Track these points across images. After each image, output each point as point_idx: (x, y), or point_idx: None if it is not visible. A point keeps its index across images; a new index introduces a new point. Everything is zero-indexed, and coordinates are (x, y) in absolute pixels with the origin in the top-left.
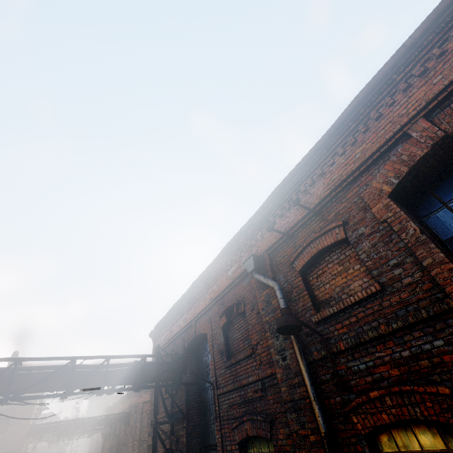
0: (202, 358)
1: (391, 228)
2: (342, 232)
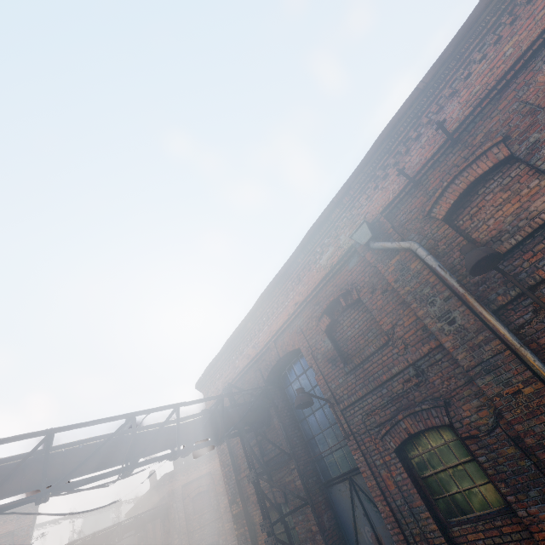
0: (288, 386)
1: None
2: (505, 149)
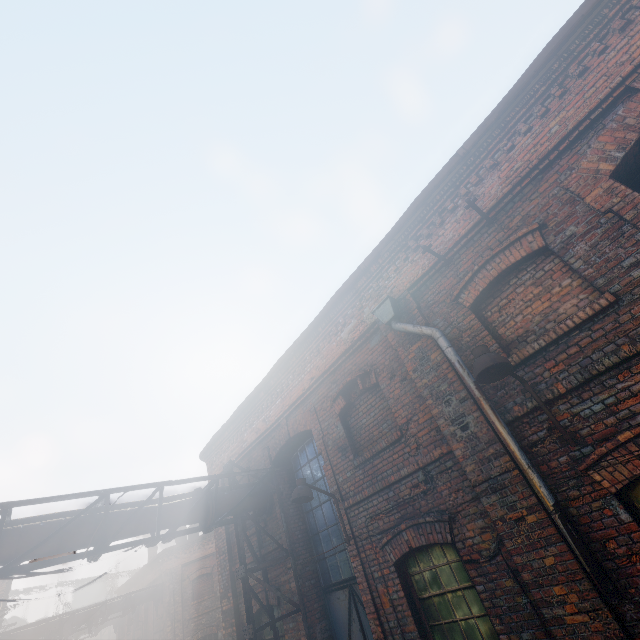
0: (298, 470)
1: (619, 219)
2: (540, 238)
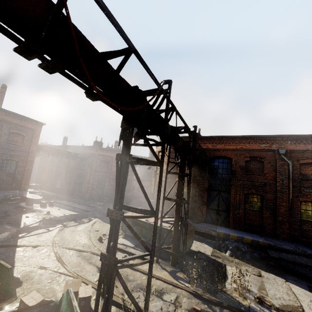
0: (213, 162)
1: None
2: None
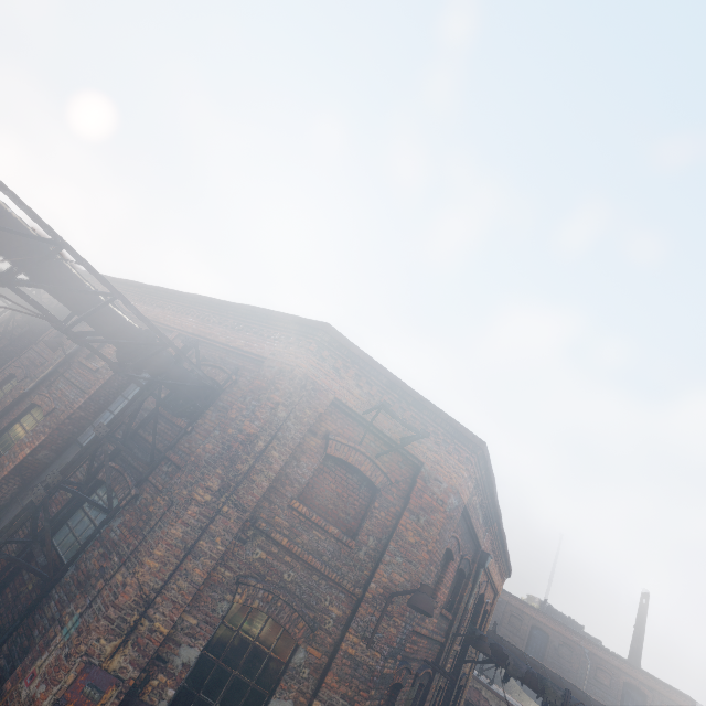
0: None
1: None
2: None
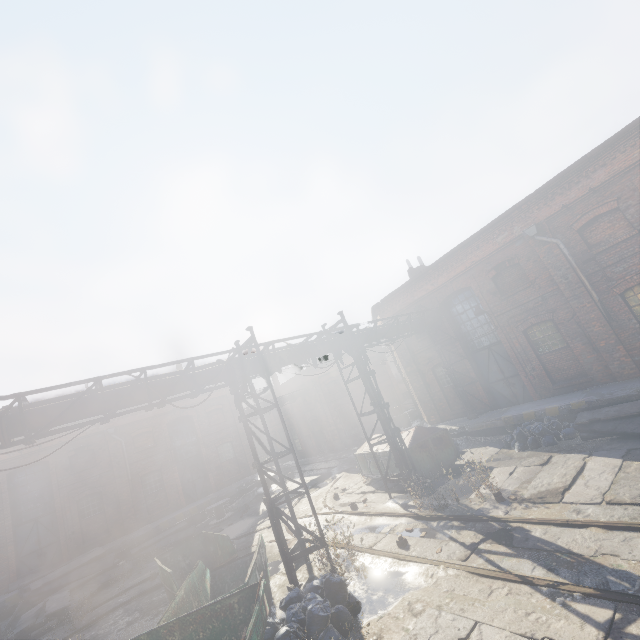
0: (452, 307)
1: None
2: (616, 204)
